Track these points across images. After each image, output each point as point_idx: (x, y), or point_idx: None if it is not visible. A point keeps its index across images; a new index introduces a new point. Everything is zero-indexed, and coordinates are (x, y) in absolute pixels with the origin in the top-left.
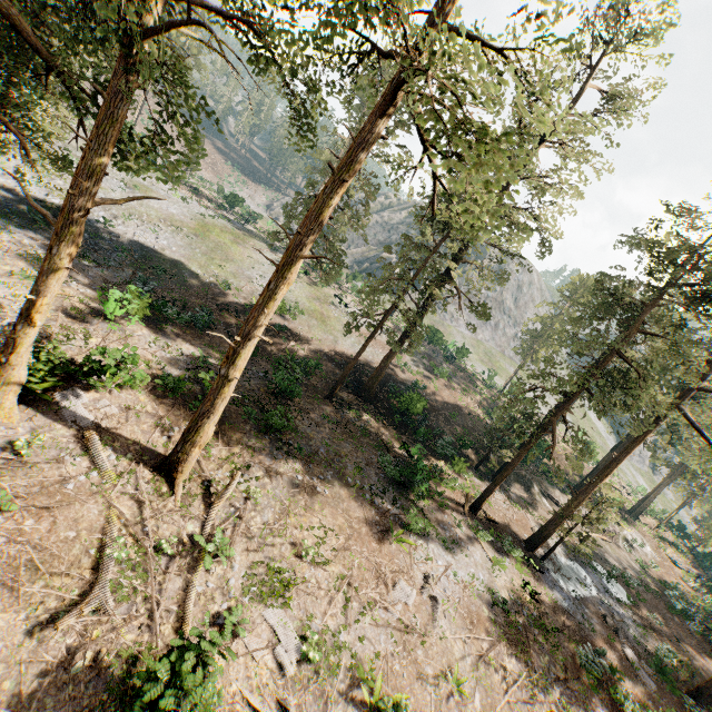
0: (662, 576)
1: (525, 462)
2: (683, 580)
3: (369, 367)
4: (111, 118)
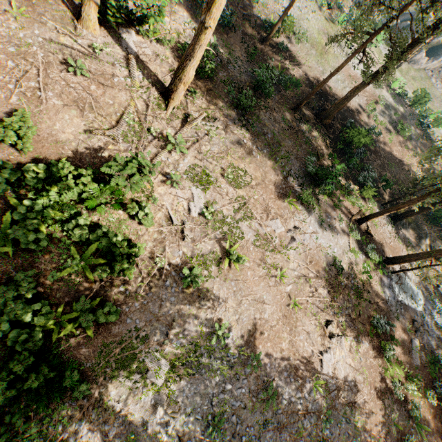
0: None
1: (432, 222)
2: None
3: None
4: None
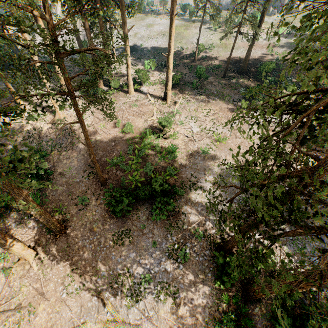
0: None
1: None
2: None
3: (249, 60)
4: (122, 6)
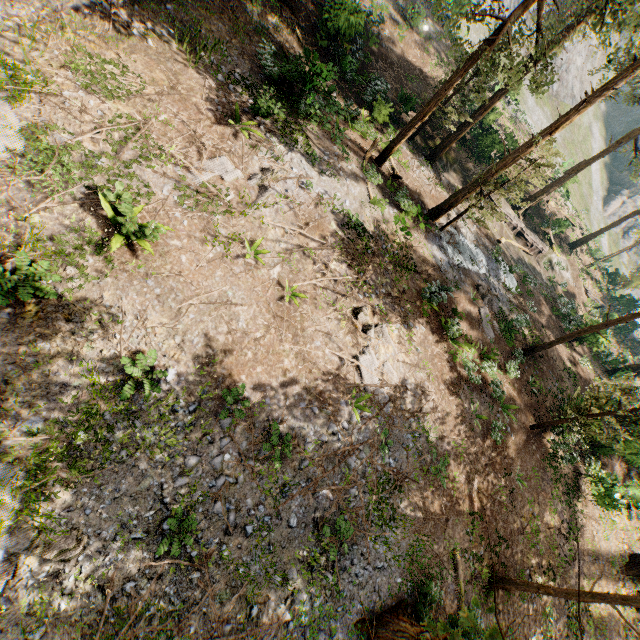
0: (566, 296)
1: (479, 159)
2: (585, 305)
3: None
4: None
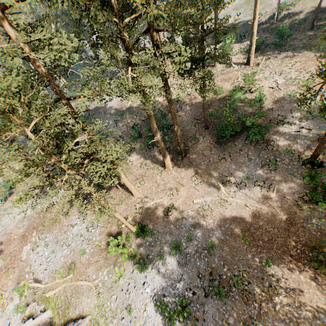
0: None
1: None
2: None
3: None
4: None
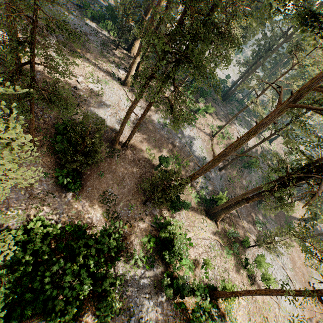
0: None
1: None
2: None
3: None
4: None
